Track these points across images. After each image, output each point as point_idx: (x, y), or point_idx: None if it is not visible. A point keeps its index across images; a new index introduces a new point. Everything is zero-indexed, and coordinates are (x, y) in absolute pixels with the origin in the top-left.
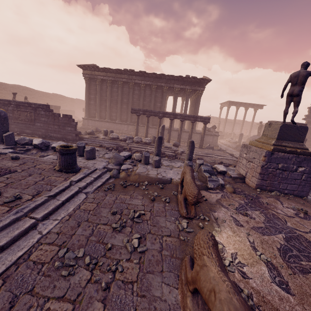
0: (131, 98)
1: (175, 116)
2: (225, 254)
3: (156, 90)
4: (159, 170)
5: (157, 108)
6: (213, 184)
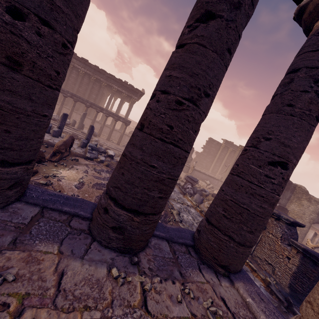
0: (66, 79)
1: (102, 110)
2: (58, 175)
3: (95, 82)
4: (54, 138)
5: (91, 98)
6: (90, 155)
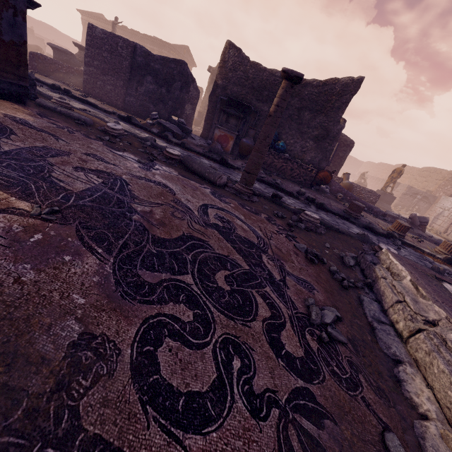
0: None
1: None
2: None
3: None
4: None
5: None
6: None
